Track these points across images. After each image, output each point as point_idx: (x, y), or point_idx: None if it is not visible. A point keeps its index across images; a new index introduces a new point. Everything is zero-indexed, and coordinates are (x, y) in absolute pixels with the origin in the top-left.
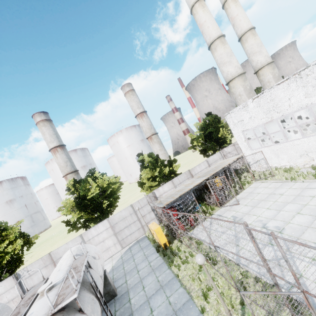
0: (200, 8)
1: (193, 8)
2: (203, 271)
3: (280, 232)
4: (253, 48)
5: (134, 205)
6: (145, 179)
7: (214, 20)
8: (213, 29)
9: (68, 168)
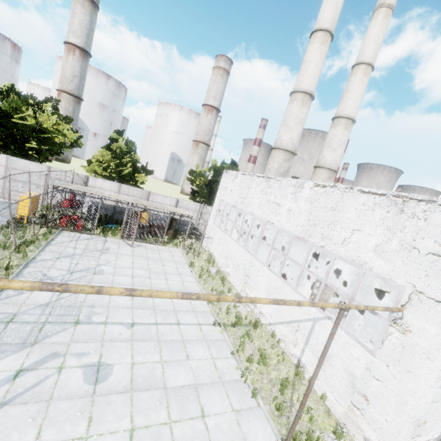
0: (319, 41)
1: (314, 33)
2: (1, 249)
3: (94, 273)
4: (333, 140)
5: (53, 169)
6: (96, 159)
7: (318, 70)
8: (308, 77)
9: (71, 85)
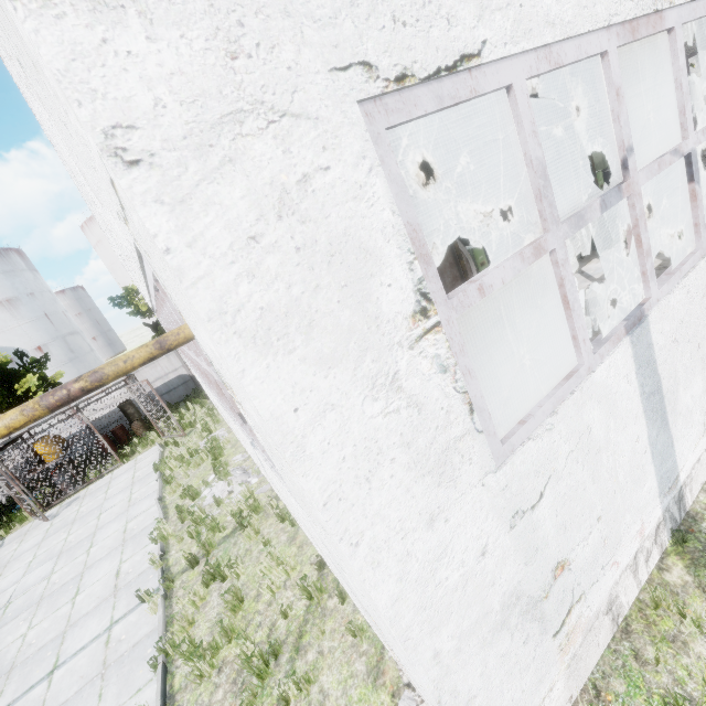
0: None
1: None
2: None
3: None
4: None
5: None
6: None
7: None
8: None
9: None
